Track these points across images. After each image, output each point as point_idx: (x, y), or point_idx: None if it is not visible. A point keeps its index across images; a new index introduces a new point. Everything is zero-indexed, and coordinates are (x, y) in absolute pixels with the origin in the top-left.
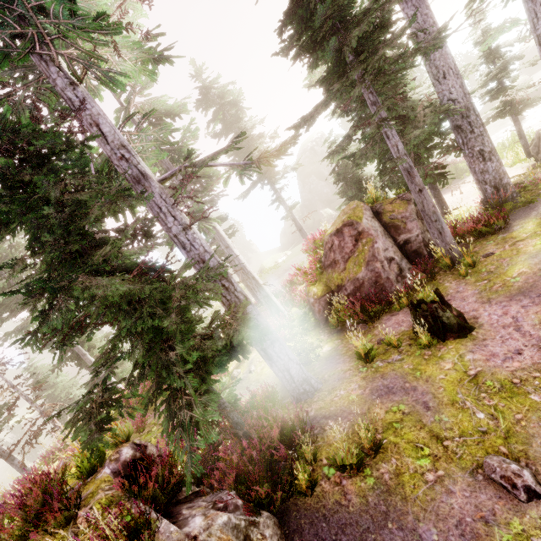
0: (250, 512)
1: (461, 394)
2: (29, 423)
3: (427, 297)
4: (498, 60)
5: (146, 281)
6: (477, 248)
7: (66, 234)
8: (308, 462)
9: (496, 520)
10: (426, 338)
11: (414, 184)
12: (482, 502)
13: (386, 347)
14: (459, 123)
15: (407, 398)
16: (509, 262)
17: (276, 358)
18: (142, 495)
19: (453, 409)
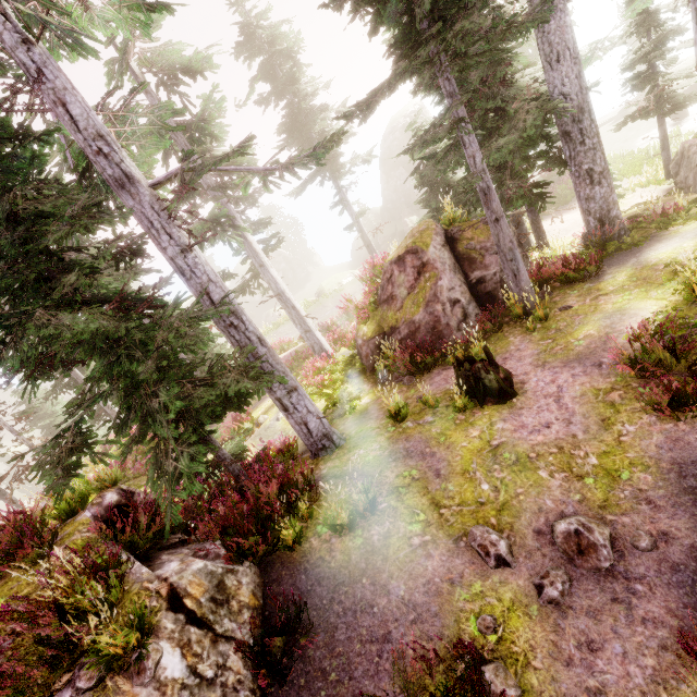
0: (230, 561)
1: (476, 464)
2: (28, 455)
3: (482, 353)
4: (655, 31)
5: (125, 318)
6: (558, 298)
7: (22, 256)
8: (304, 520)
9: (462, 582)
10: (462, 401)
11: (491, 211)
12: (455, 566)
13: (424, 406)
14: (568, 129)
15: (422, 464)
16: (581, 320)
17: (293, 410)
18: (118, 539)
19: (462, 479)
